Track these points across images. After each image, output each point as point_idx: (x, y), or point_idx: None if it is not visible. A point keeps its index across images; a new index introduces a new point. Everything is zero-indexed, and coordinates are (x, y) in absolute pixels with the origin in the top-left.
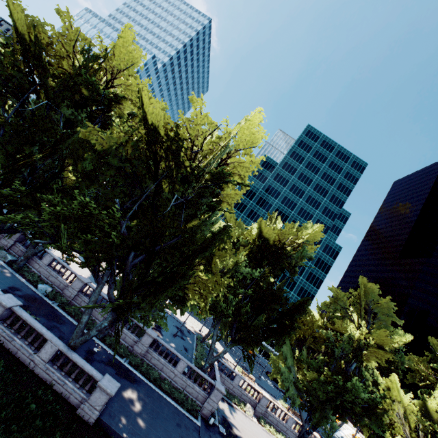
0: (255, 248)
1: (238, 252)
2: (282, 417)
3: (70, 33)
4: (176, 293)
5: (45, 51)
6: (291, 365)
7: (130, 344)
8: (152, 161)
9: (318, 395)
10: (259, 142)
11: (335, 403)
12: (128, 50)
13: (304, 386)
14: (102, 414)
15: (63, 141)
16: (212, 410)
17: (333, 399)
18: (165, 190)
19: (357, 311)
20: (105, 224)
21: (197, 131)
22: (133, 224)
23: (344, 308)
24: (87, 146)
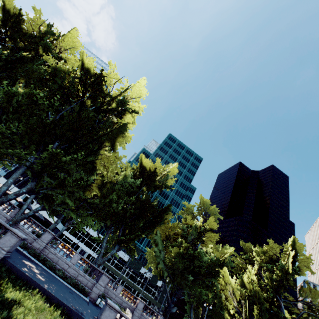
0: (138, 174)
1: (127, 170)
2: (155, 318)
3: (38, 21)
4: (87, 166)
5: (22, 20)
6: (160, 249)
7: (29, 242)
8: (81, 89)
9: (179, 267)
10: (143, 97)
11: (189, 269)
12: (72, 40)
13: (170, 263)
14: (7, 258)
15: (23, 64)
16: (99, 293)
17: (188, 266)
18: (87, 106)
19: (199, 214)
20: (43, 113)
21: (110, 82)
22: (65, 114)
23: (192, 213)
24: (38, 72)
